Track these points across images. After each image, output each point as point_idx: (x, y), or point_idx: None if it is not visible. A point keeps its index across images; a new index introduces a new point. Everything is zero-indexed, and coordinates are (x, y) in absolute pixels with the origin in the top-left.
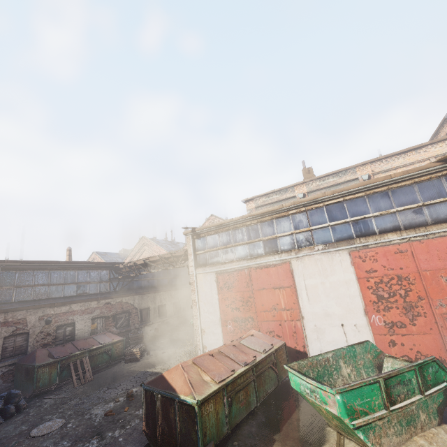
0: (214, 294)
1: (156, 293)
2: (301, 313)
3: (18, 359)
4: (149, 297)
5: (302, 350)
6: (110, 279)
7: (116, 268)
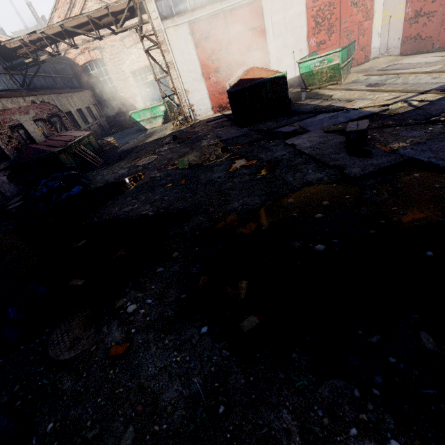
0: (191, 50)
1: (66, 94)
2: (268, 50)
3: (7, 163)
4: (63, 98)
5: None
6: (6, 68)
7: (3, 50)
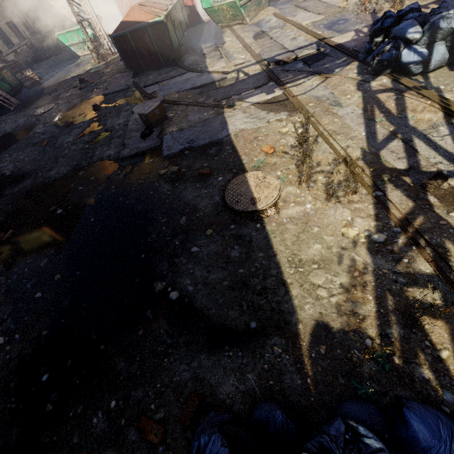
0: None
1: None
2: None
3: None
4: None
5: (191, 4)
6: None
7: None
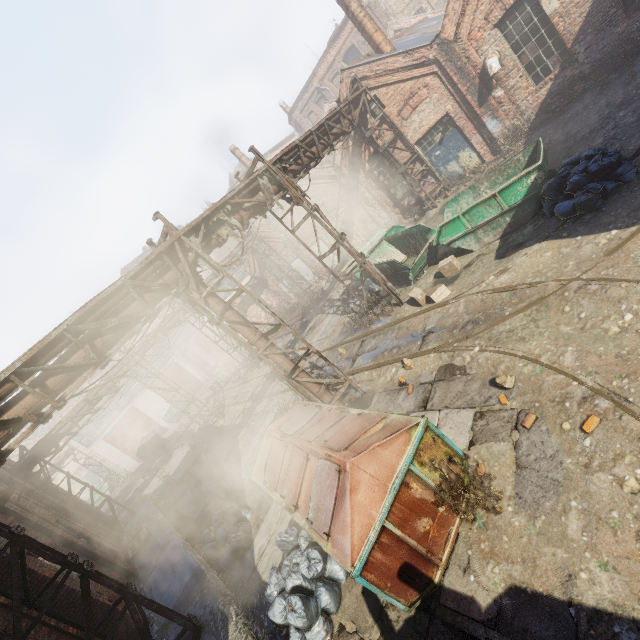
0: (110, 447)
1: None
2: (150, 417)
3: None
4: None
5: (160, 427)
6: None
7: None
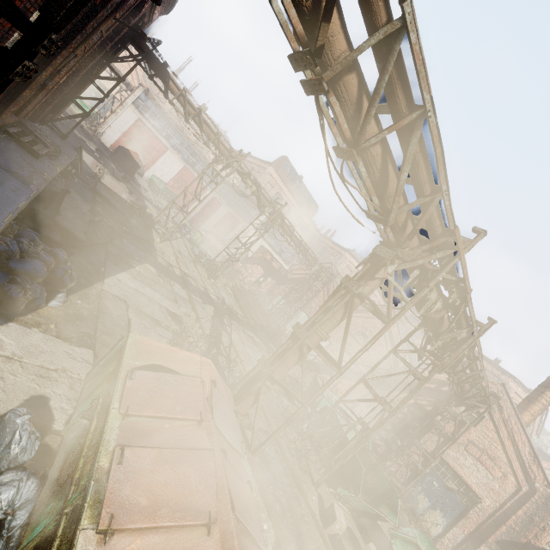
0: (130, 123)
1: None
2: (155, 163)
3: None
4: None
5: (145, 170)
6: None
7: None
